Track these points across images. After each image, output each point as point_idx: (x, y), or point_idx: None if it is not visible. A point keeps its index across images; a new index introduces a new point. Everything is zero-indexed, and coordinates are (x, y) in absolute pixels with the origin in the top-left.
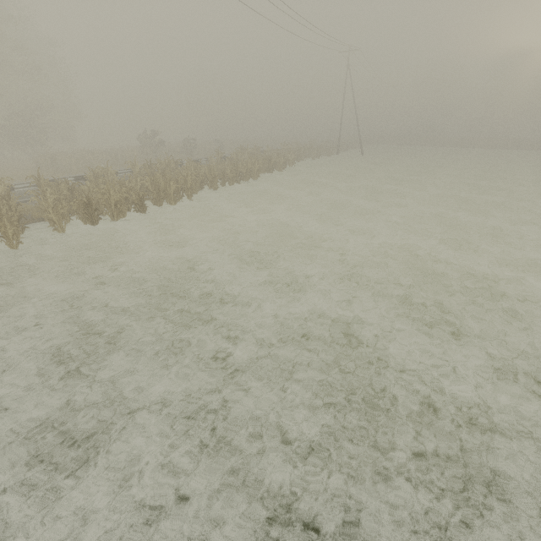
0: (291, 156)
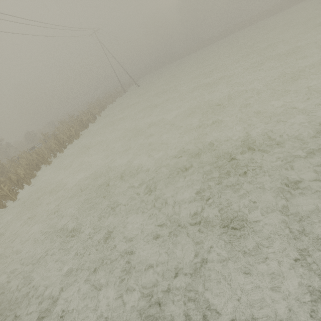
0: (96, 110)
